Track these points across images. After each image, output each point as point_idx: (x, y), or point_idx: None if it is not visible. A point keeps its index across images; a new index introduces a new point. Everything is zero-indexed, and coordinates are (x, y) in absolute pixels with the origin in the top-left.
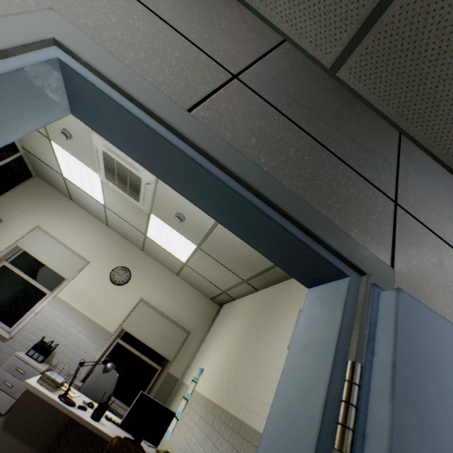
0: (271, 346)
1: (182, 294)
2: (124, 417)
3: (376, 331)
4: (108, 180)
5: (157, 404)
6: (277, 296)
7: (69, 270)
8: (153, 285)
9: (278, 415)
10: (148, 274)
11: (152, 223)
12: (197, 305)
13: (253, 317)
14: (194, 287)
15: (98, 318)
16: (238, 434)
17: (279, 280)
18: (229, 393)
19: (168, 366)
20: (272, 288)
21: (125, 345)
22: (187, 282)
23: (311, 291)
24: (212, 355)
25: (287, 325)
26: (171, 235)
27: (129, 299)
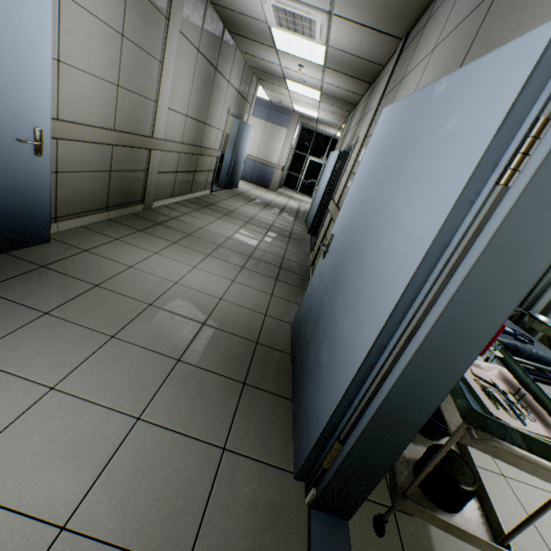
0: None
1: None
2: None
3: (241, 126)
4: None
5: None
6: None
7: None
8: None
9: (232, 134)
10: None
11: None
12: None
13: None
14: None
15: None
16: None
17: None
18: None
19: None
20: None
21: None
22: None
23: (235, 119)
24: None
25: None
26: None
27: None
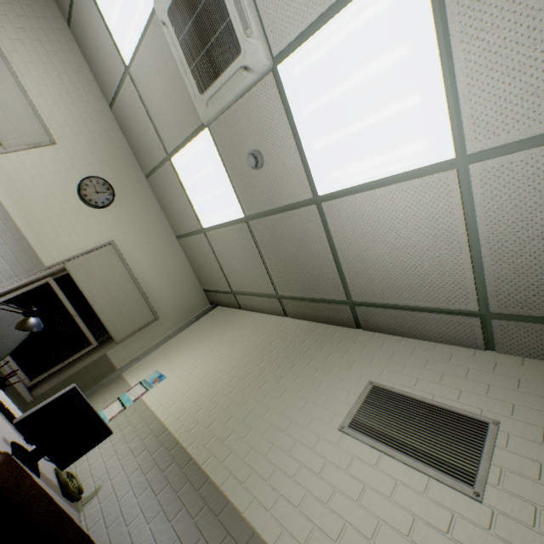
0: (304, 408)
1: (171, 266)
2: (28, 414)
3: None
4: (170, 20)
5: (91, 412)
6: (322, 340)
7: (12, 133)
8: (139, 233)
9: None
10: (139, 214)
11: (196, 144)
12: (184, 289)
13: (273, 349)
14: (192, 265)
15: (31, 233)
16: (215, 517)
17: (333, 322)
18: (208, 438)
19: (109, 346)
20: (313, 325)
21: (58, 291)
22: (187, 255)
23: None
24: (185, 365)
25: (339, 392)
26: (215, 179)
27: (94, 233)
